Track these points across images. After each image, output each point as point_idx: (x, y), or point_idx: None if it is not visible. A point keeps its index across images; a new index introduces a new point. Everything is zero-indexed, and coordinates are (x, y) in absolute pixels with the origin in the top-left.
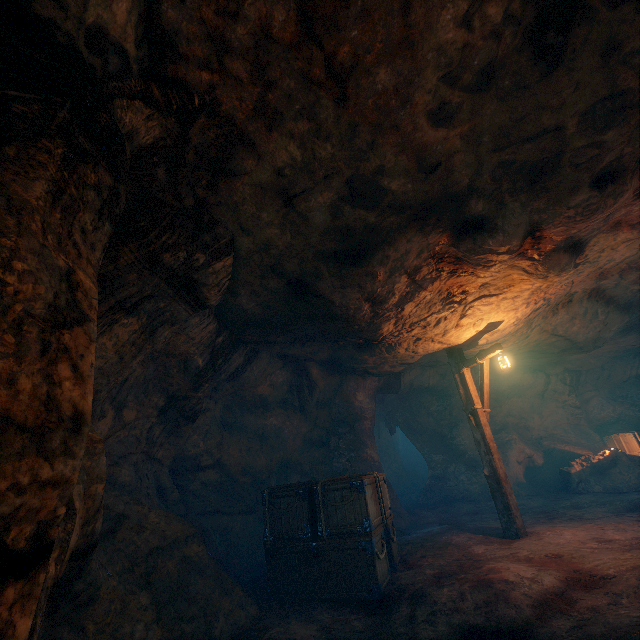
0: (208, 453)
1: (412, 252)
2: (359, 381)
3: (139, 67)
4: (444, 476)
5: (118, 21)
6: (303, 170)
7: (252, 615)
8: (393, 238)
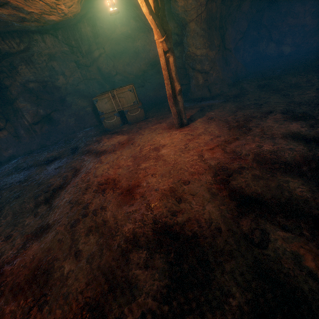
0: (112, 70)
1: None
2: None
3: None
4: None
5: None
6: None
7: (95, 125)
8: None
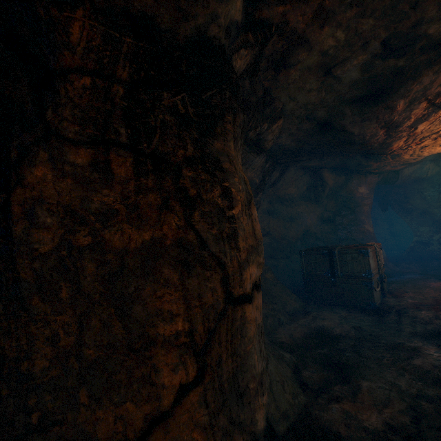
0: (262, 228)
1: (437, 81)
2: (361, 179)
3: (241, 25)
4: (428, 242)
5: (237, 8)
6: (344, 46)
7: (302, 305)
8: (419, 73)
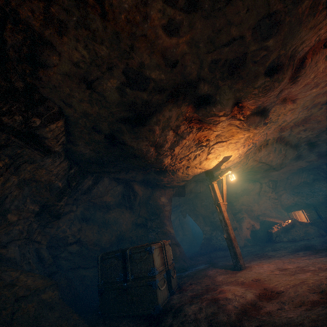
0: (72, 235)
1: (173, 117)
2: (162, 191)
3: None
4: (211, 238)
5: None
6: (92, 64)
7: None
8: (160, 109)
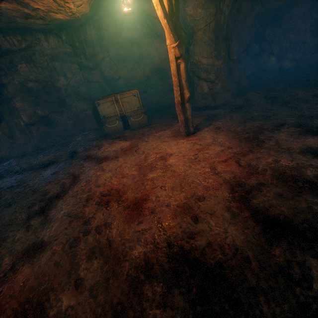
0: (115, 74)
1: None
2: None
3: None
4: None
5: None
6: None
7: (94, 128)
8: None
